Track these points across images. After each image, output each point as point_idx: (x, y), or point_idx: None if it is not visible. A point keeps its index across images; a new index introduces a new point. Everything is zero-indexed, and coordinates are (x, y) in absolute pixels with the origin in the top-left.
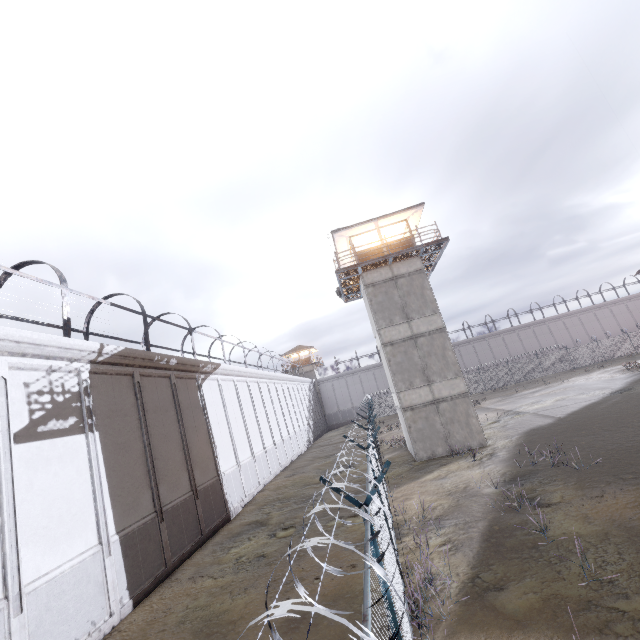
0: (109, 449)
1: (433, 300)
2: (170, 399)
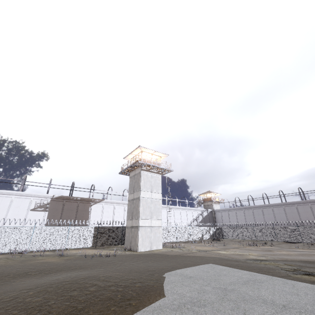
0: (49, 215)
1: (139, 185)
2: (75, 208)
